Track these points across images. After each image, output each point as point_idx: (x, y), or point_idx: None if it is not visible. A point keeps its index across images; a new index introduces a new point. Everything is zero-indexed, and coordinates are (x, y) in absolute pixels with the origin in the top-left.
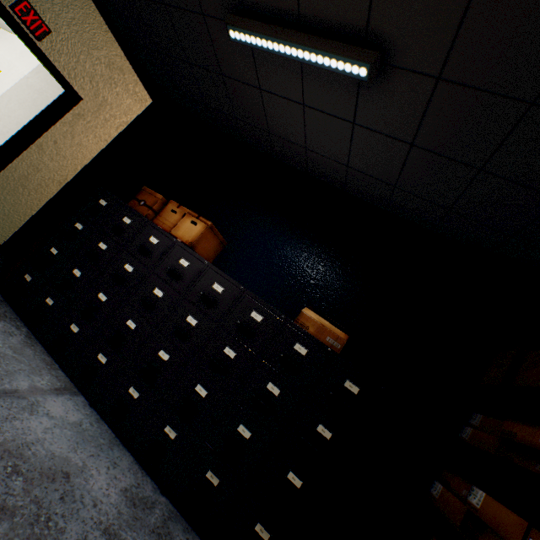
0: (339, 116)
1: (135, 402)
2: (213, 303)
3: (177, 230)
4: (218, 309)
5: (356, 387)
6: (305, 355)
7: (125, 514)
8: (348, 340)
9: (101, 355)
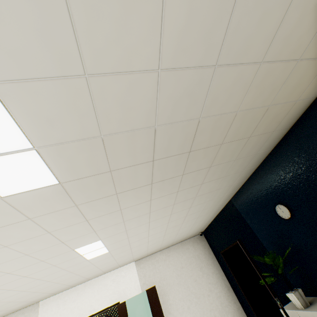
0: None
1: None
2: None
3: None
4: None
5: None
6: None
7: None
8: None
9: None
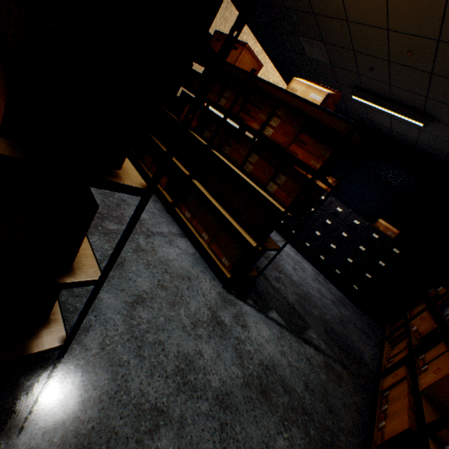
0: (411, 126)
1: (308, 247)
2: (337, 216)
3: (318, 182)
4: (339, 218)
5: (397, 251)
6: (377, 238)
7: (315, 274)
8: (402, 232)
9: (293, 231)
